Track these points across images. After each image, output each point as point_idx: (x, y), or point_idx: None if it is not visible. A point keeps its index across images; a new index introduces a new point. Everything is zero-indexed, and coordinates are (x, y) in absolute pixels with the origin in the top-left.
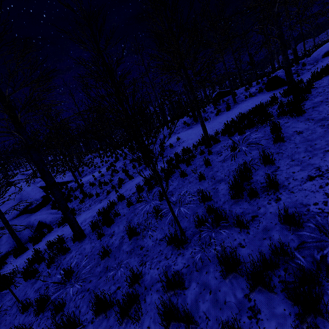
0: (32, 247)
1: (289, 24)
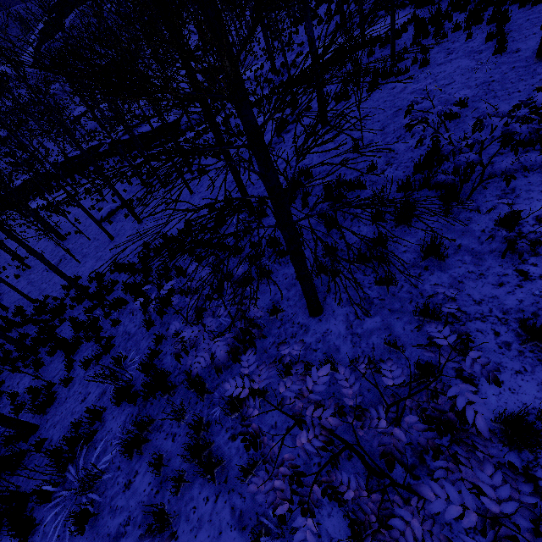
0: (197, 129)
1: None
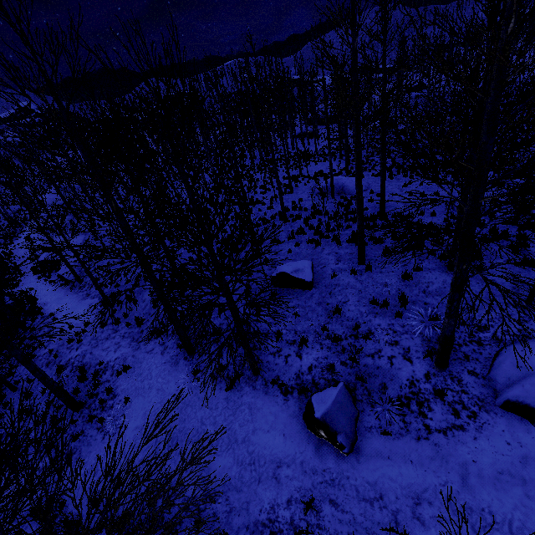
0: None
1: (458, 277)
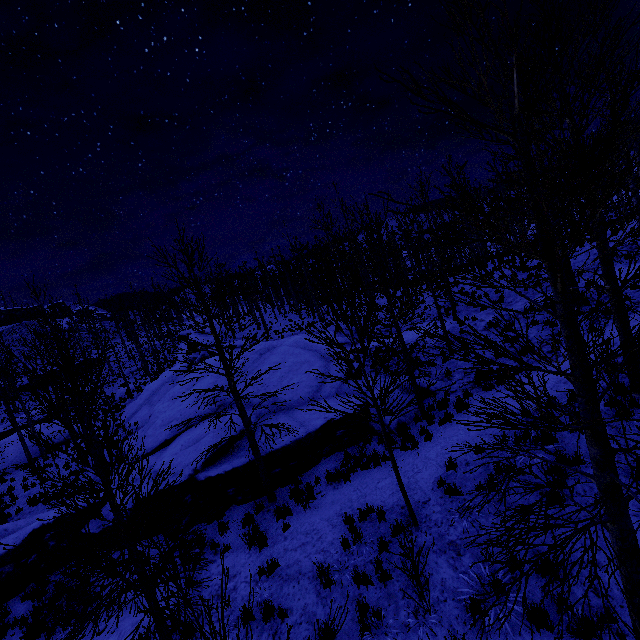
0: (459, 415)
1: None
